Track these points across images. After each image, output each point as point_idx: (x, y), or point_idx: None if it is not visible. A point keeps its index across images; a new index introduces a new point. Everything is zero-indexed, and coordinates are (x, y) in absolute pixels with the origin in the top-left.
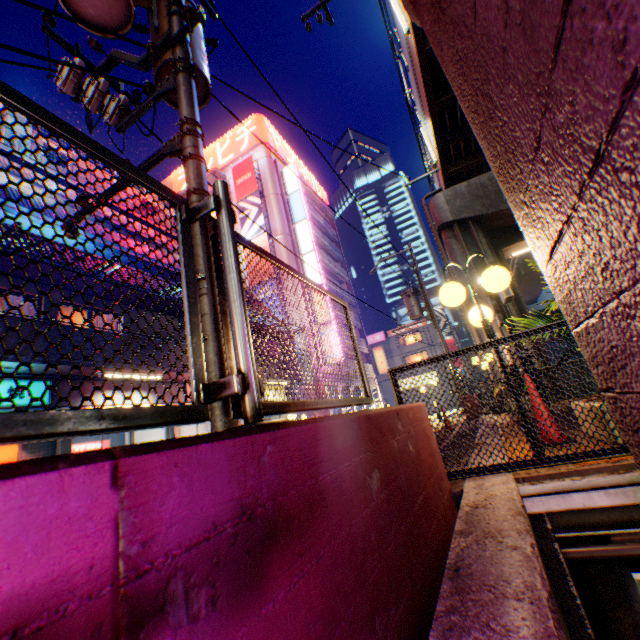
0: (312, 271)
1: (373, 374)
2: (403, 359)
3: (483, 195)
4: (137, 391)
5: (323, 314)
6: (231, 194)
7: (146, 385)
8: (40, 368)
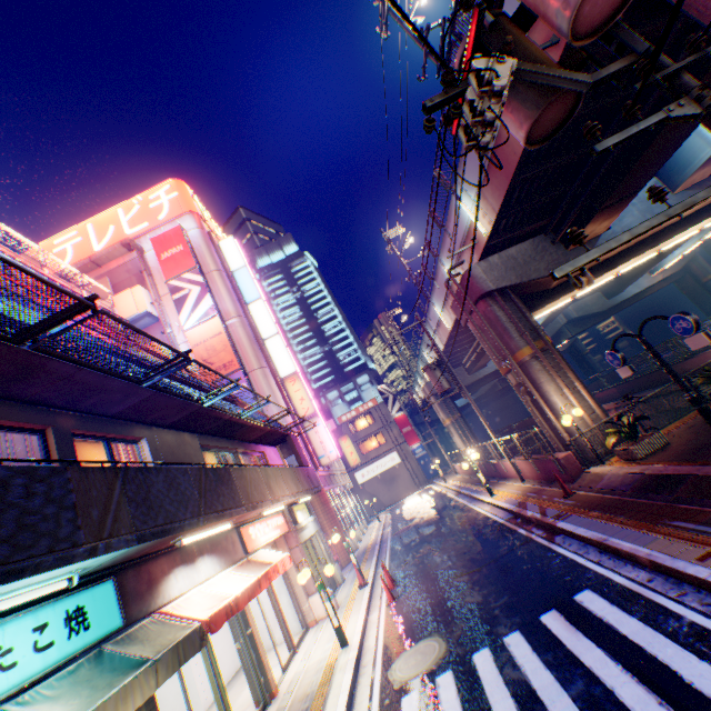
0: (281, 357)
1: (345, 468)
2: (360, 445)
3: (516, 266)
4: (202, 557)
5: (305, 406)
6: (151, 270)
7: (206, 544)
8: (117, 556)
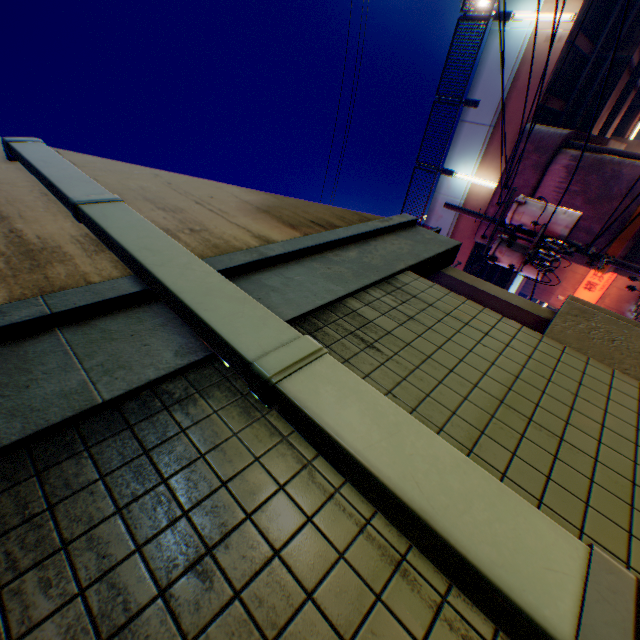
0: None
1: None
2: None
3: None
4: None
5: None
6: None
7: None
8: None
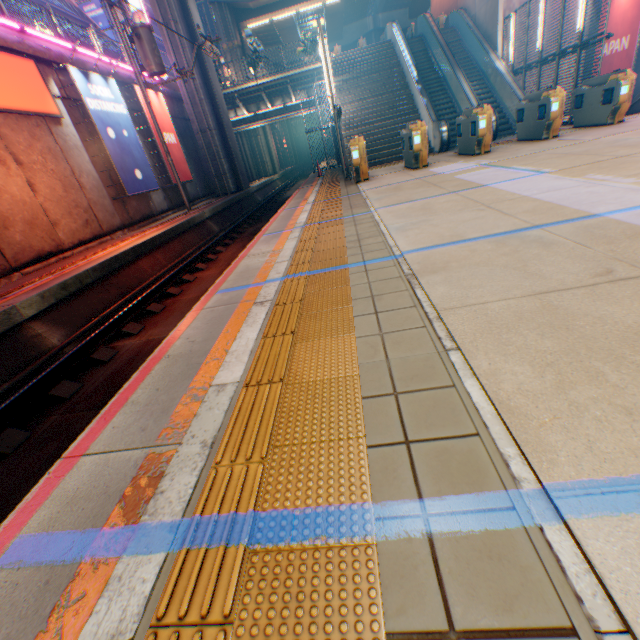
0: None
1: None
2: None
3: None
4: None
5: None
6: None
7: None
8: None
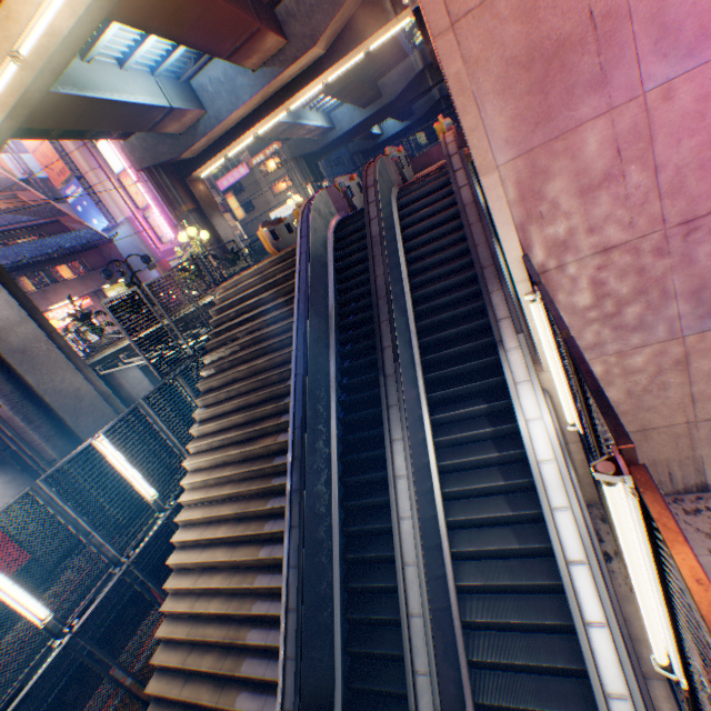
0: (110, 155)
1: (234, 223)
2: (273, 190)
3: (150, 149)
4: None
5: (141, 200)
6: None
7: None
8: None
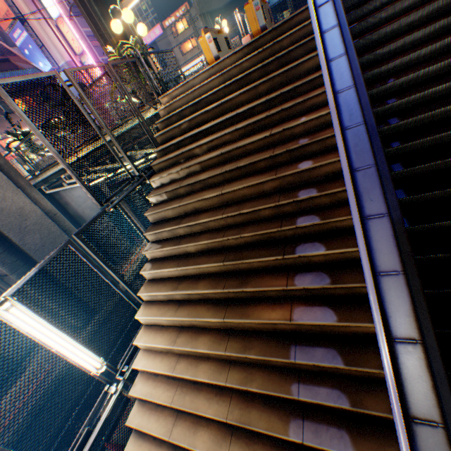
0: (46, 0)
1: None
2: (181, 49)
3: None
4: None
5: (77, 46)
6: None
7: None
8: None
